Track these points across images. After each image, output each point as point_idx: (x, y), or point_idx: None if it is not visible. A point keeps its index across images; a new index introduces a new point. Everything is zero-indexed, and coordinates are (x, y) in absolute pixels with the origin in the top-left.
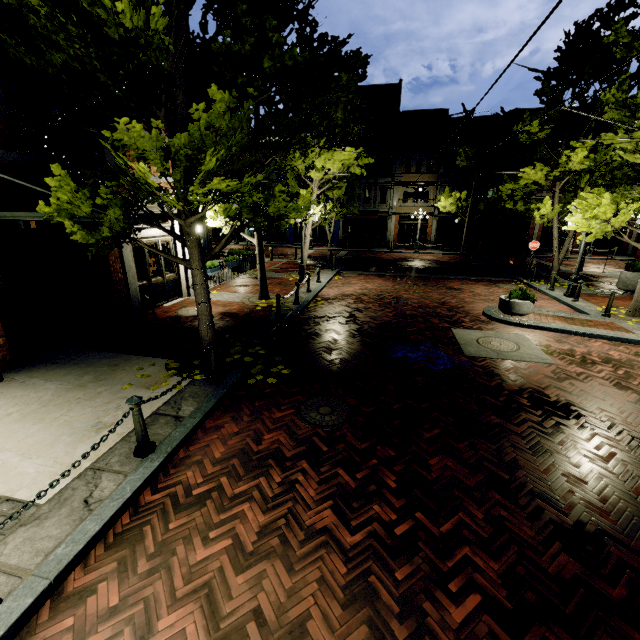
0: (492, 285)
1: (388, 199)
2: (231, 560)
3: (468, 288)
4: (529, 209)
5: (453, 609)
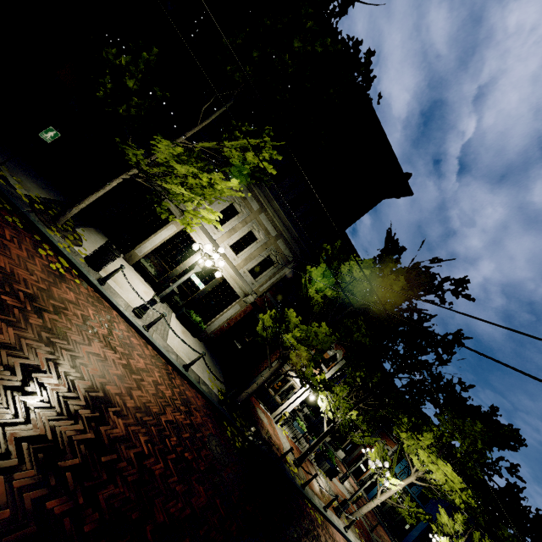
0: None
1: None
2: (155, 380)
3: None
4: None
5: (143, 438)
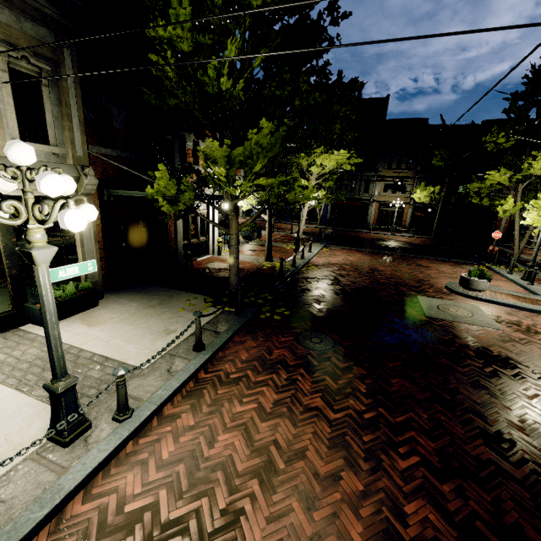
0: (456, 266)
1: (371, 189)
2: (257, 414)
3: (435, 266)
4: (494, 204)
5: (400, 461)
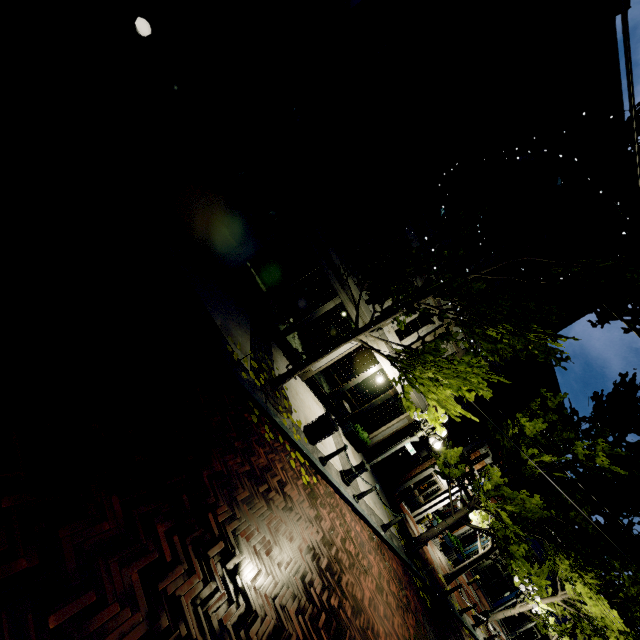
0: None
1: None
2: (386, 580)
3: None
4: None
5: None
